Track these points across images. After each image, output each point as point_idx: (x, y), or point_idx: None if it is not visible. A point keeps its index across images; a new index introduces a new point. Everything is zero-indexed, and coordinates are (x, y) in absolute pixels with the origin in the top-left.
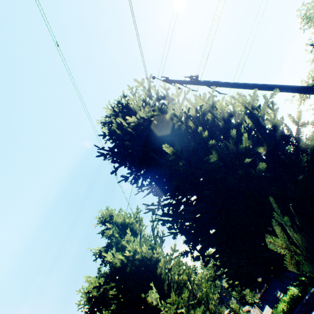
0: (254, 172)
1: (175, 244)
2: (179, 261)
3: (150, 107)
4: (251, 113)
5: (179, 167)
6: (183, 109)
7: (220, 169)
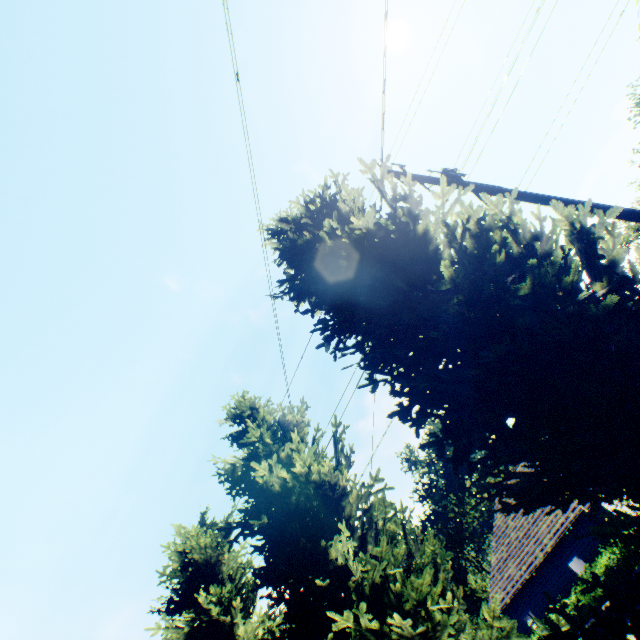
0: (595, 311)
1: (379, 469)
2: (384, 499)
3: (375, 212)
4: (585, 232)
5: (449, 307)
6: (451, 219)
7: (526, 310)
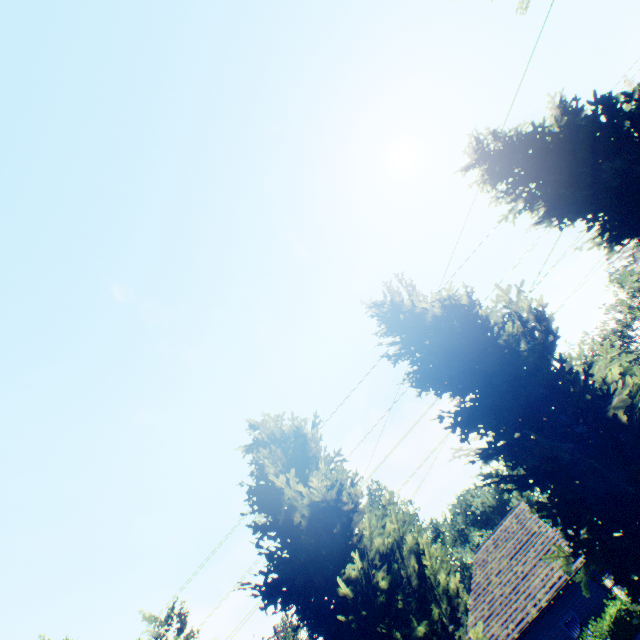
0: None
1: (569, 353)
2: None
3: None
4: None
5: None
6: None
7: None
